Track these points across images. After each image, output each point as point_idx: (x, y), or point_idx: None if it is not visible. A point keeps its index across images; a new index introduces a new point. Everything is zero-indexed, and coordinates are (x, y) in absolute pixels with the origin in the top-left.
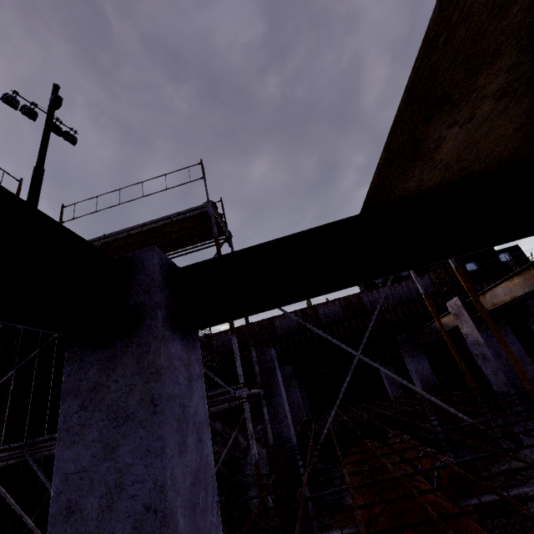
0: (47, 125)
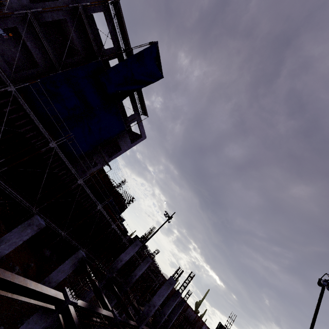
0: (165, 222)
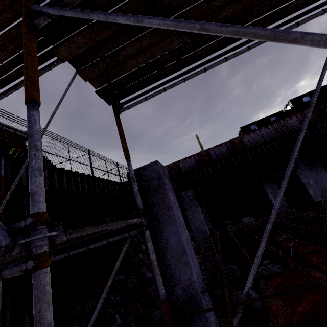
0: None
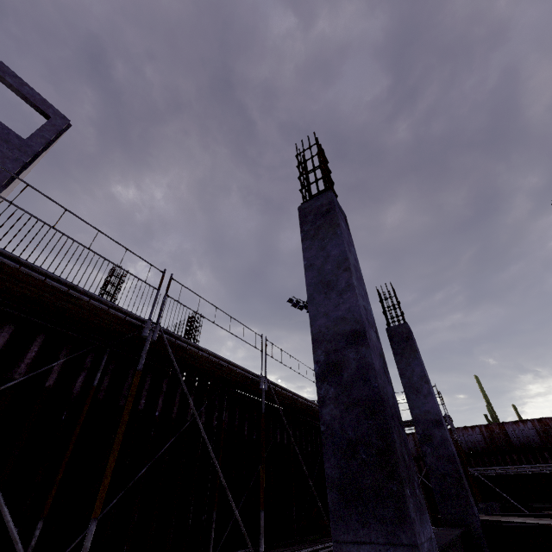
0: None
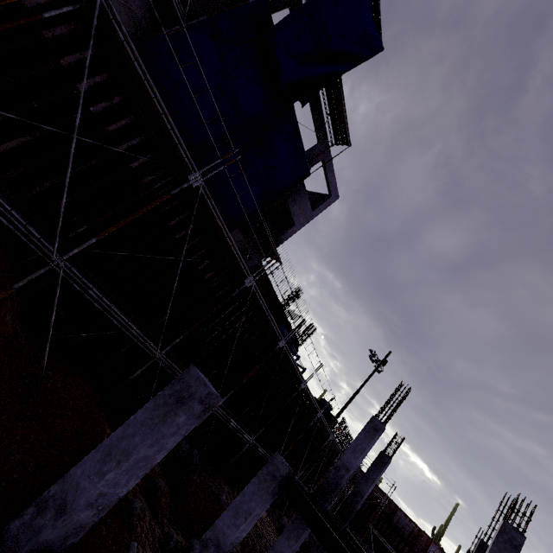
0: (374, 372)
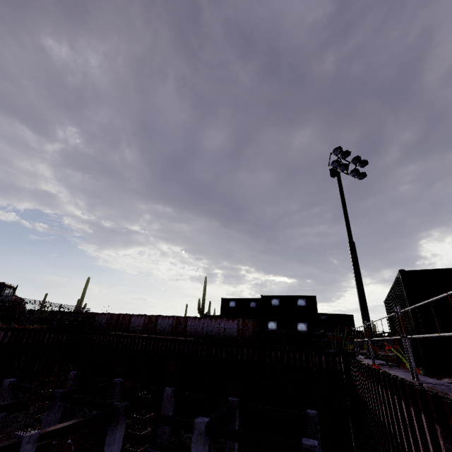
0: None
